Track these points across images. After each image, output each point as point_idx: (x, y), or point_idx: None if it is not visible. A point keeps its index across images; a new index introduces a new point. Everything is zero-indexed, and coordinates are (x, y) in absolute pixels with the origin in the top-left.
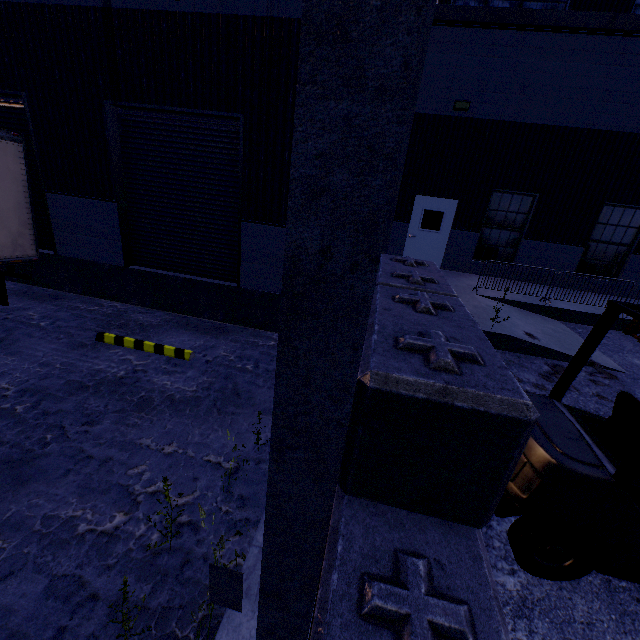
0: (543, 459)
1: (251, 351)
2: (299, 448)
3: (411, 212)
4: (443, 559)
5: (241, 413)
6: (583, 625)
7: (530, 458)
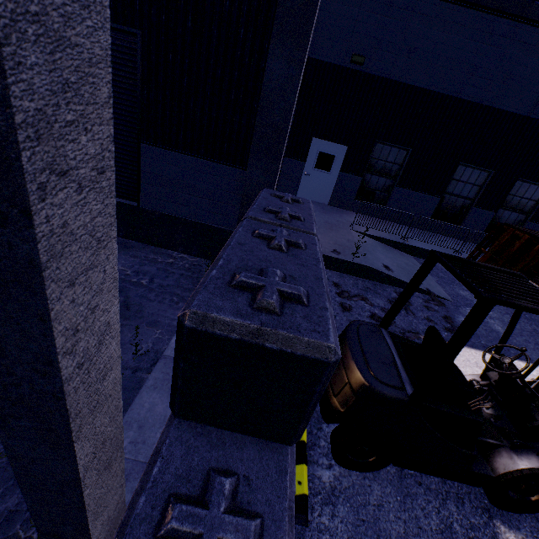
0: (359, 381)
1: (149, 267)
2: (22, 417)
3: (308, 152)
4: (252, 475)
5: (127, 325)
6: (375, 507)
7: (350, 379)
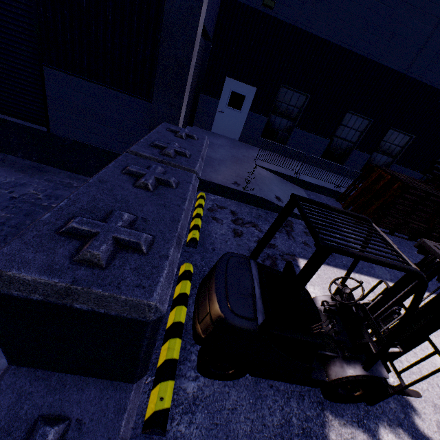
0: (217, 313)
1: (62, 191)
2: None
3: (221, 91)
4: (86, 418)
5: None
6: (229, 411)
7: (211, 310)
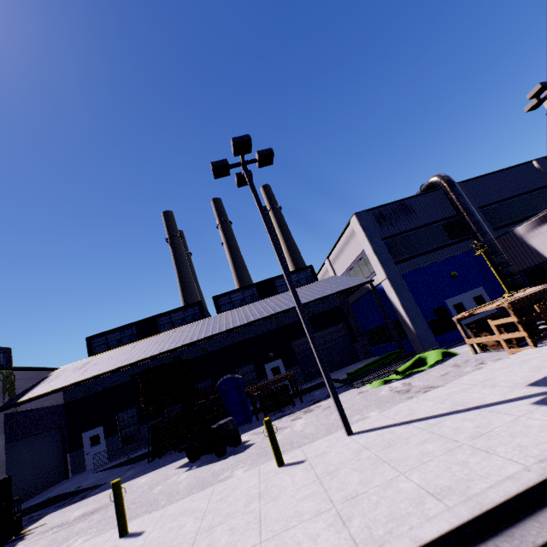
0: None
1: None
2: None
3: (82, 442)
4: None
5: None
6: None
7: None
